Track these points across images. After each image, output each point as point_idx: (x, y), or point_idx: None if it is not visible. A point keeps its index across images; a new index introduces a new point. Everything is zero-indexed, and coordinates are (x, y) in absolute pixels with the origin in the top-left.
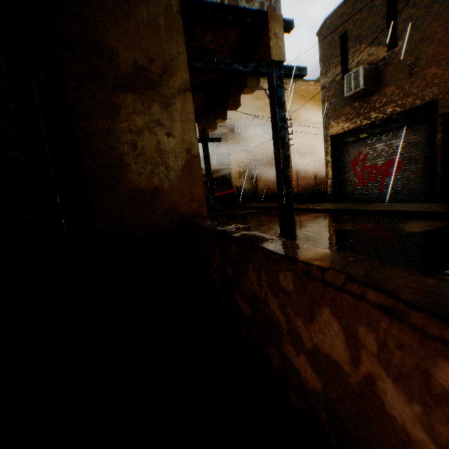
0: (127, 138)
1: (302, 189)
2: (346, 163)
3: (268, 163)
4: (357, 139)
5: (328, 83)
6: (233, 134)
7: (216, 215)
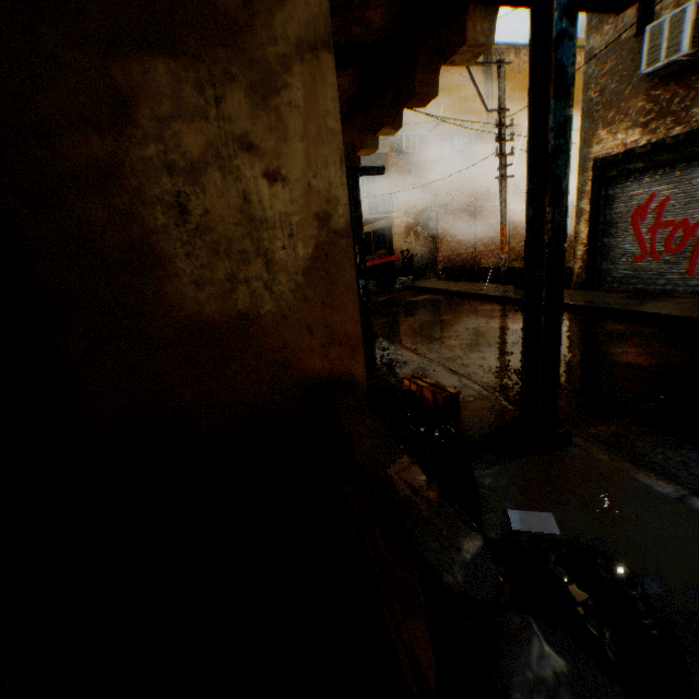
0: (161, 189)
1: (515, 257)
2: (618, 216)
3: (459, 209)
4: (650, 168)
5: (605, 47)
6: (399, 155)
7: (369, 317)
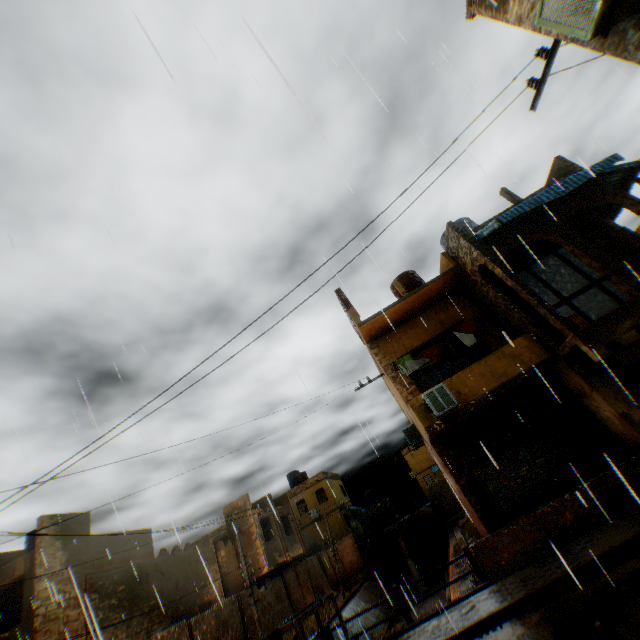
0: (596, 415)
1: None
2: None
3: None
4: None
5: None
6: None
7: None
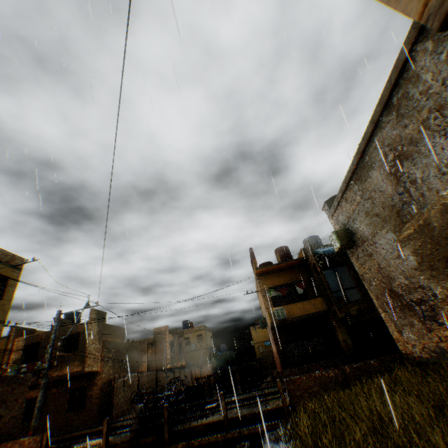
0: (338, 337)
1: None
2: None
3: None
4: None
5: None
6: None
7: None
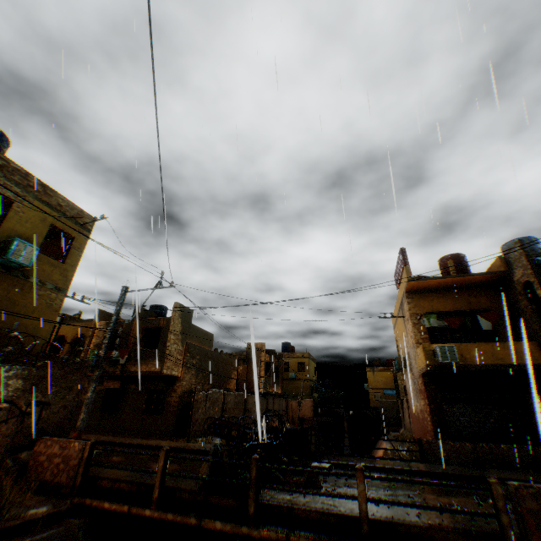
0: None
1: None
2: None
3: None
4: None
5: None
6: None
7: None
